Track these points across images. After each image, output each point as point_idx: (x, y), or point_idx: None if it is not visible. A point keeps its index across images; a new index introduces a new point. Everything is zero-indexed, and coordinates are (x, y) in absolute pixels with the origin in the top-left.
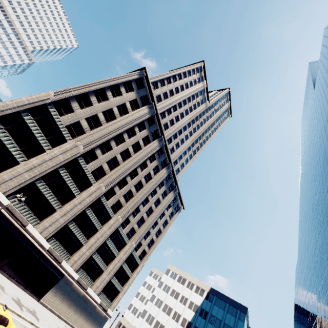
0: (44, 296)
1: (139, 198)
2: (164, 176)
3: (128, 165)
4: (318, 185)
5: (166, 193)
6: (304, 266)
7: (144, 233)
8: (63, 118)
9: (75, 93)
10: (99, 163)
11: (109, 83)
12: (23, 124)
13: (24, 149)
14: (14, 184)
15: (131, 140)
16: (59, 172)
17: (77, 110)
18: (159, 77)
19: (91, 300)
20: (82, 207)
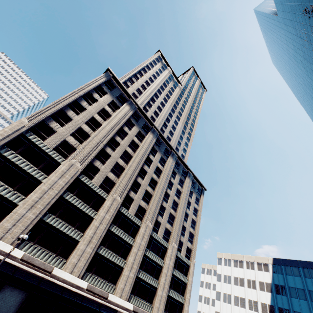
0: None
1: (158, 196)
2: (173, 165)
3: (133, 166)
4: None
5: (182, 181)
6: None
7: (180, 230)
8: (47, 141)
9: (49, 112)
10: (103, 175)
11: (80, 93)
12: (7, 162)
13: (17, 188)
14: (20, 230)
15: (125, 141)
16: (65, 199)
17: (59, 130)
18: (125, 77)
19: None
20: (105, 227)
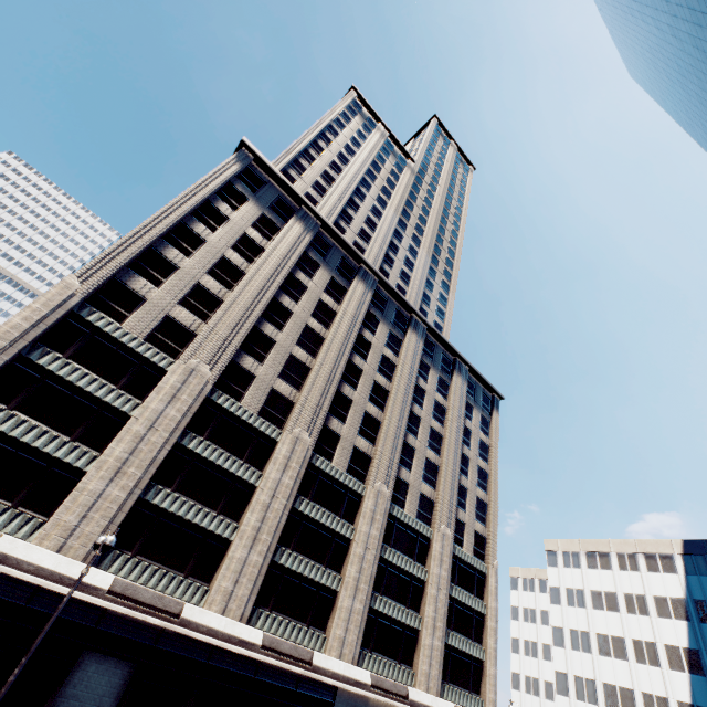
0: None
1: (395, 422)
2: (419, 348)
3: (328, 360)
4: None
5: (446, 384)
6: None
7: (454, 495)
8: (130, 323)
9: (123, 257)
10: (265, 387)
11: (187, 205)
12: (47, 379)
13: (79, 434)
14: (98, 527)
15: (304, 305)
16: (188, 450)
17: (151, 294)
18: (284, 159)
19: None
20: (285, 504)
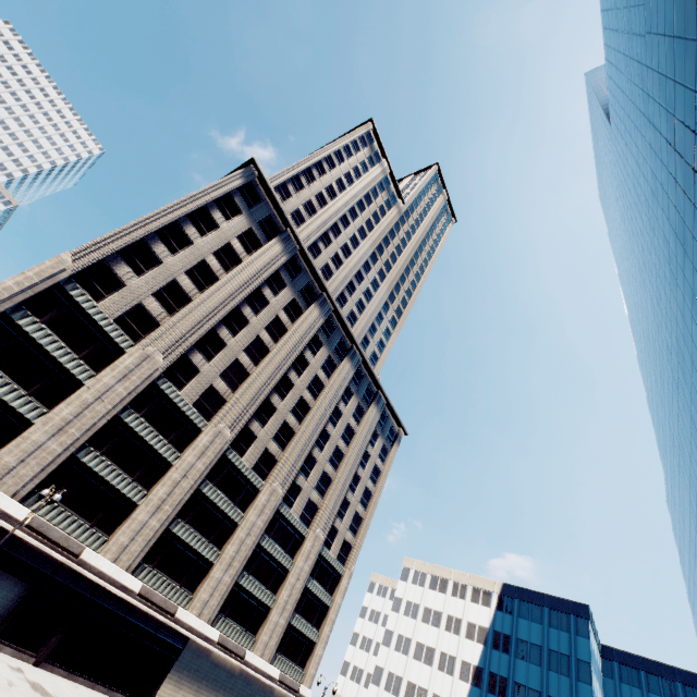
0: (157, 696)
1: (307, 435)
2: (349, 376)
3: (267, 371)
4: (669, 313)
5: (362, 411)
6: (684, 487)
7: (337, 506)
8: (105, 304)
9: (117, 245)
10: (206, 382)
11: (186, 208)
12: (21, 338)
13: (35, 390)
14: (32, 471)
15: (261, 318)
16: (124, 422)
17: (131, 282)
18: (287, 174)
19: (259, 677)
20: (192, 484)
